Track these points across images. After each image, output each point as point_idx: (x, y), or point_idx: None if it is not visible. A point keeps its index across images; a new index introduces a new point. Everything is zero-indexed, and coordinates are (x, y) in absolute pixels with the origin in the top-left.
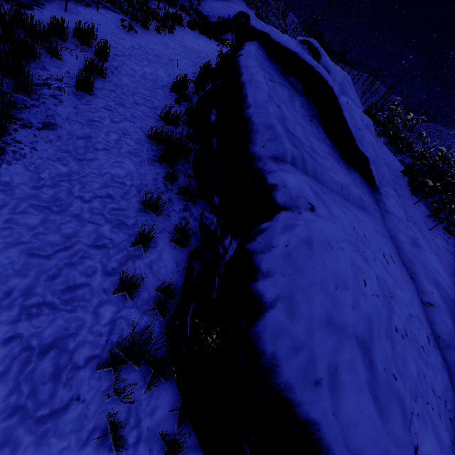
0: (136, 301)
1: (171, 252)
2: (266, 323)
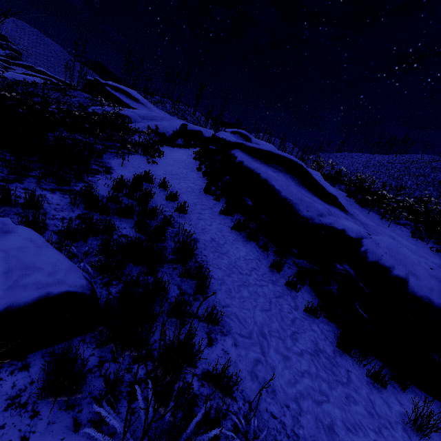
0: (318, 319)
1: (302, 288)
2: (412, 285)
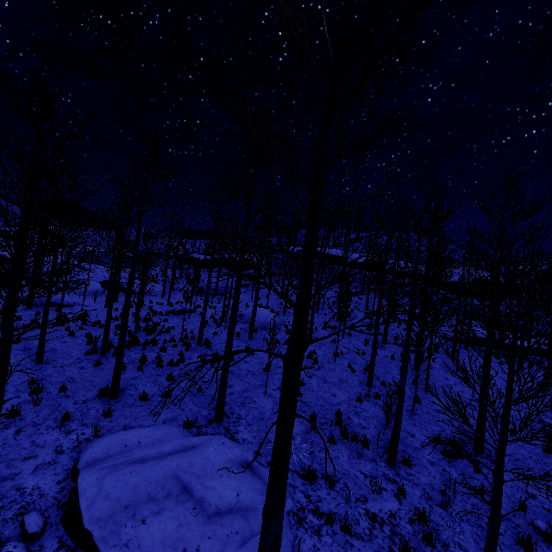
0: None
1: None
2: None
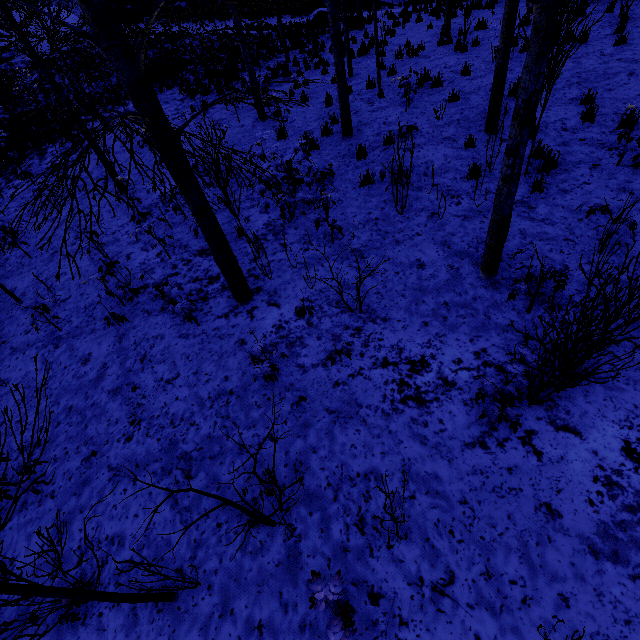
0: None
1: None
2: None
